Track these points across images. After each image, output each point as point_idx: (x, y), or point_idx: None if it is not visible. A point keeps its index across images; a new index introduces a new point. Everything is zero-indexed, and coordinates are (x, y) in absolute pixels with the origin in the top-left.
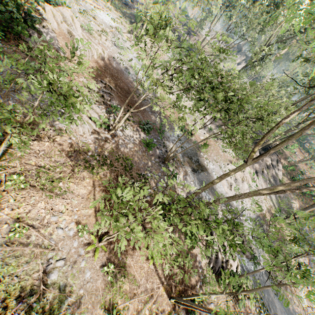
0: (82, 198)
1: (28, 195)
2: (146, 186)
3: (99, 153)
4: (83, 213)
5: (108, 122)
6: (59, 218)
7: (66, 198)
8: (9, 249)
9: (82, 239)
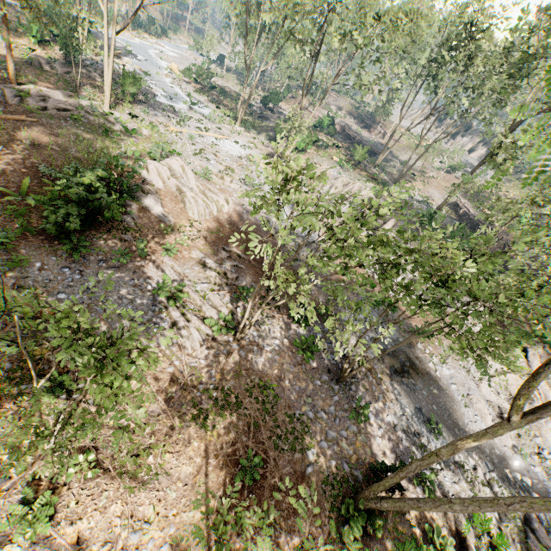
0: (184, 485)
1: (98, 490)
2: (305, 440)
3: (217, 383)
4: (186, 519)
5: (231, 322)
6: (143, 534)
7: (157, 488)
8: None
9: None
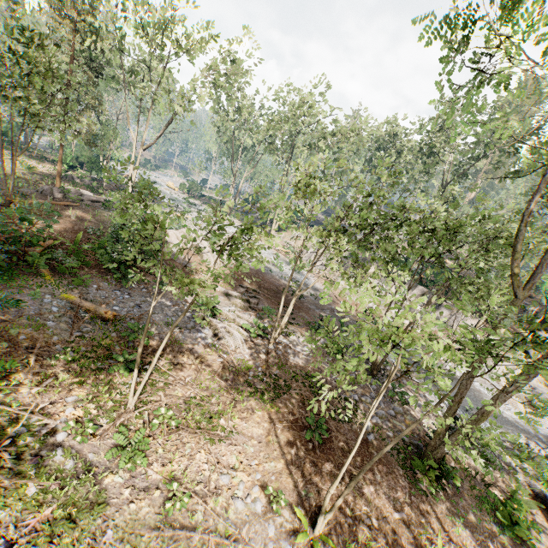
0: (259, 443)
1: (181, 440)
2: (358, 416)
3: (264, 371)
4: (269, 469)
5: (264, 326)
6: (232, 479)
7: (234, 444)
8: (167, 533)
9: (280, 521)
